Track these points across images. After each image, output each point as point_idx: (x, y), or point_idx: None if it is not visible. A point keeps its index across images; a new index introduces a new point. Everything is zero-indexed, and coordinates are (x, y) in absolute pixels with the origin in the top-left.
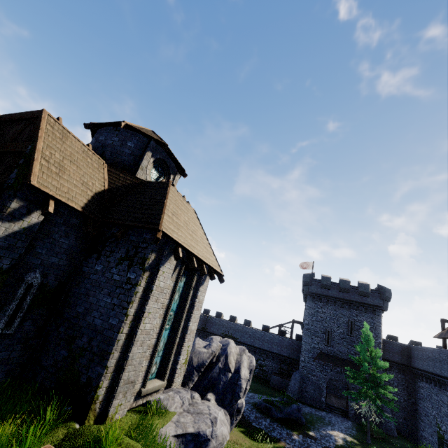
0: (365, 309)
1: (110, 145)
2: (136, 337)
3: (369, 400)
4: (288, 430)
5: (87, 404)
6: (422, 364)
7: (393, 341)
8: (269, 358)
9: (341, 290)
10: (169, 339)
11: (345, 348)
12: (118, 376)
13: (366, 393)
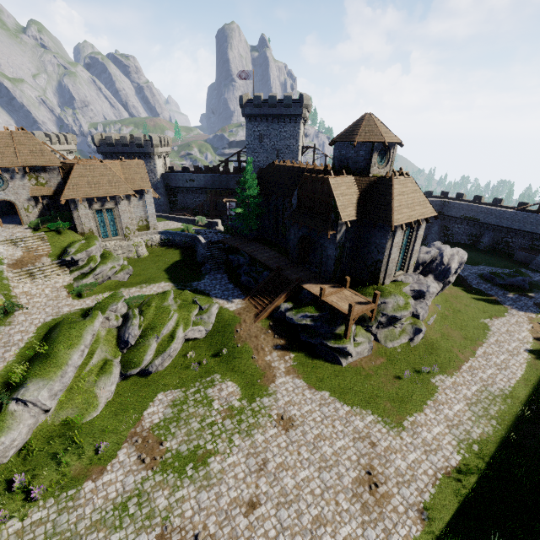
0: None
1: (350, 158)
2: (389, 262)
3: None
4: (505, 291)
5: (377, 281)
6: None
7: None
8: (518, 236)
9: None
10: (403, 256)
11: None
12: (385, 273)
13: None
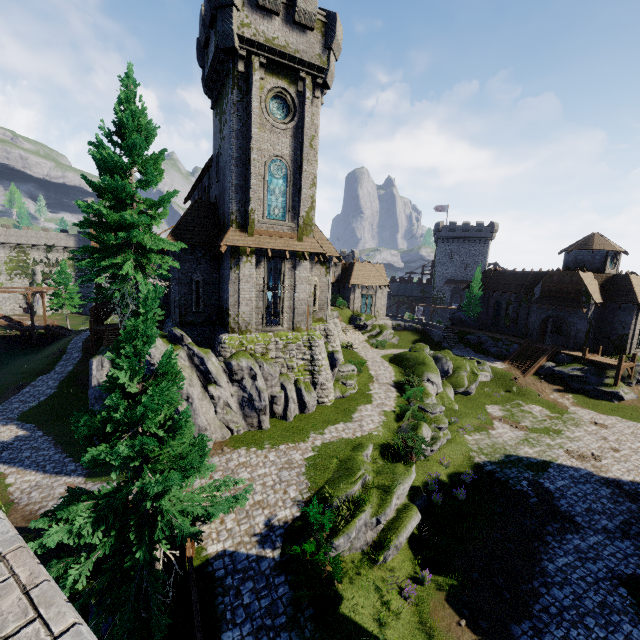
0: None
1: (587, 261)
2: (634, 336)
3: None
4: None
5: (624, 351)
6: None
7: None
8: None
9: None
10: None
11: None
12: (630, 346)
13: None
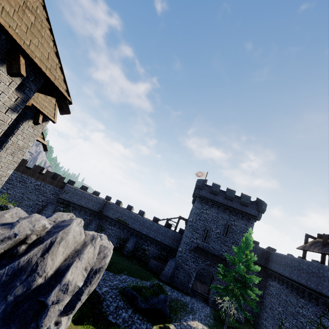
0: (242, 217)
1: None
2: None
3: (233, 297)
4: (148, 323)
5: None
6: (278, 268)
7: (257, 245)
8: (153, 245)
9: (227, 197)
10: None
11: (218, 246)
12: None
13: (232, 290)
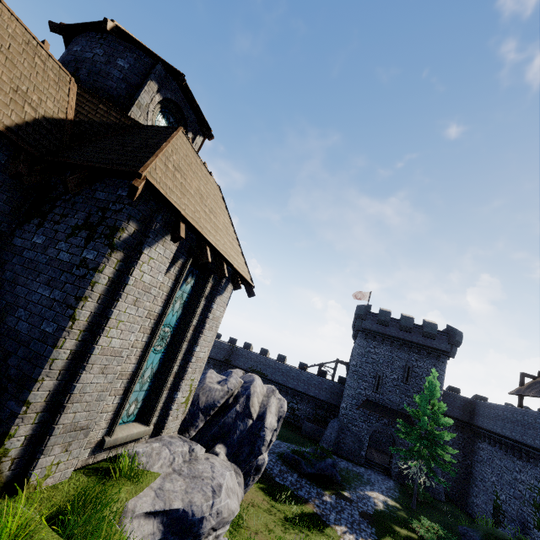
0: (428, 354)
1: (88, 60)
2: (92, 358)
3: (420, 460)
4: (318, 488)
5: None
6: (488, 423)
7: (455, 393)
8: (304, 402)
9: (402, 328)
10: (162, 366)
11: (397, 398)
12: (53, 418)
13: (418, 451)
